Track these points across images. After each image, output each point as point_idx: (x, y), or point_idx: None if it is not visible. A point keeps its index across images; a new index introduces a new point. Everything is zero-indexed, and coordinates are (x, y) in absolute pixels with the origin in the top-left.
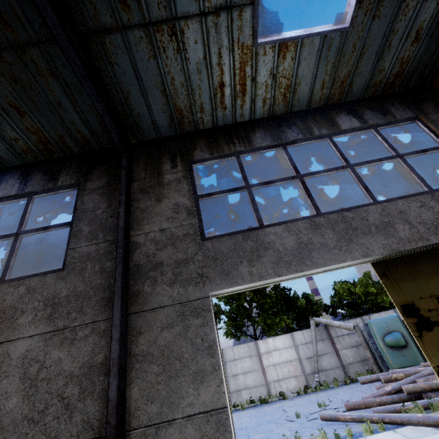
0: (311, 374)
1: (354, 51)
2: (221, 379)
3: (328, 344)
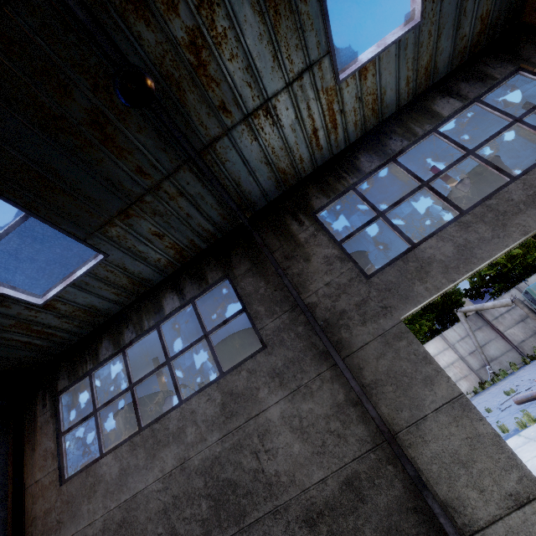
0: (480, 368)
1: (431, 36)
2: (447, 377)
3: (487, 331)
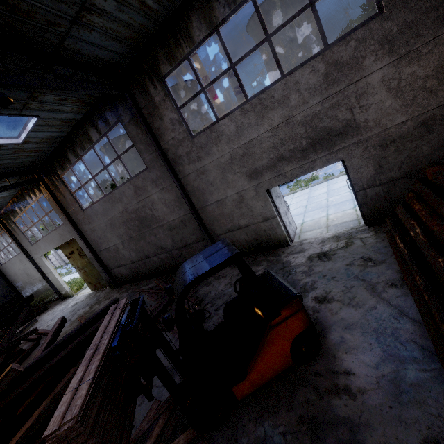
0: None
1: None
2: (49, 268)
3: None
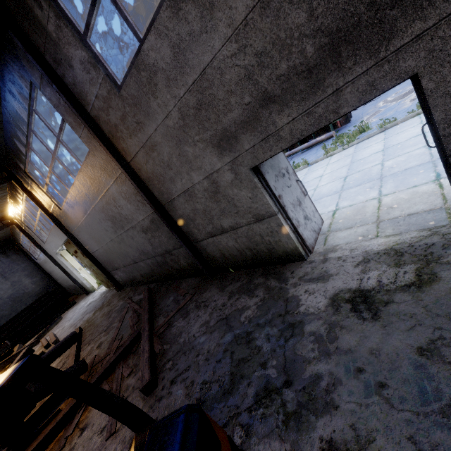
0: None
1: None
2: (66, 265)
3: None
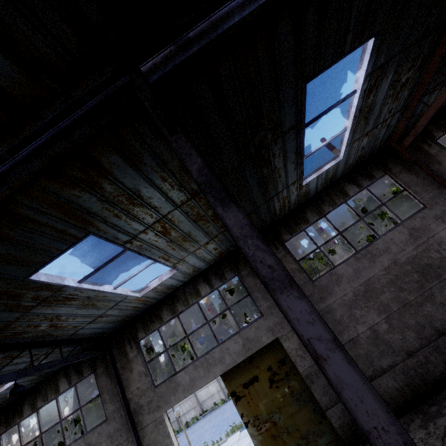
0: None
1: (189, 267)
2: (174, 445)
3: None
